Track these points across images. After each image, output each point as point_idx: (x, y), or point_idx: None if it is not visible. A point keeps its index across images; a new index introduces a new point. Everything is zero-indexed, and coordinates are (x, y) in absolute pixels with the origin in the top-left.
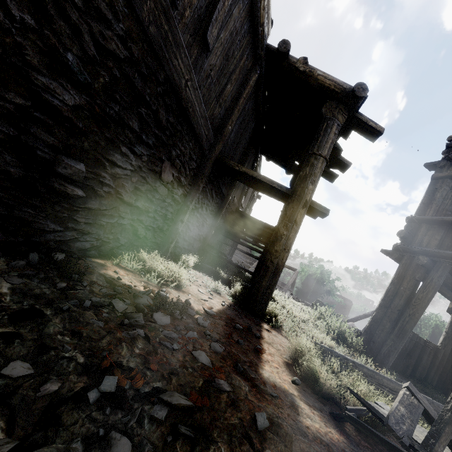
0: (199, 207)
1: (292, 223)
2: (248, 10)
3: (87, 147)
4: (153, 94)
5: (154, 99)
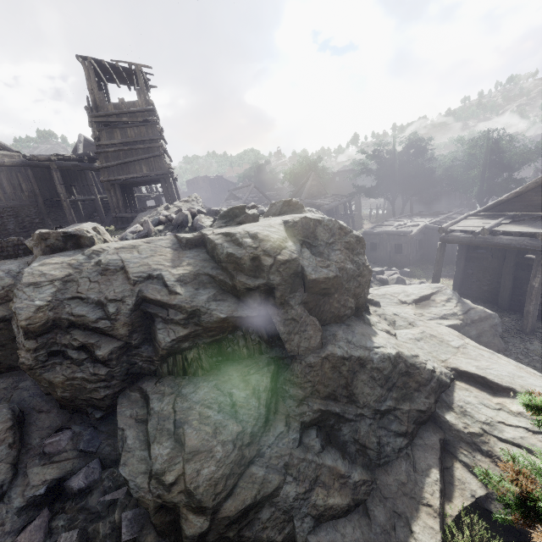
0: (57, 216)
1: (65, 208)
2: (5, 168)
3: (2, 229)
4: (3, 214)
5: (4, 214)
